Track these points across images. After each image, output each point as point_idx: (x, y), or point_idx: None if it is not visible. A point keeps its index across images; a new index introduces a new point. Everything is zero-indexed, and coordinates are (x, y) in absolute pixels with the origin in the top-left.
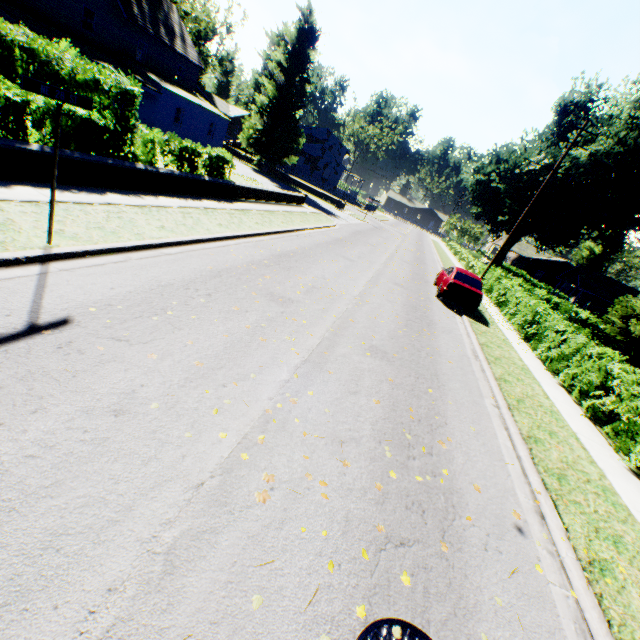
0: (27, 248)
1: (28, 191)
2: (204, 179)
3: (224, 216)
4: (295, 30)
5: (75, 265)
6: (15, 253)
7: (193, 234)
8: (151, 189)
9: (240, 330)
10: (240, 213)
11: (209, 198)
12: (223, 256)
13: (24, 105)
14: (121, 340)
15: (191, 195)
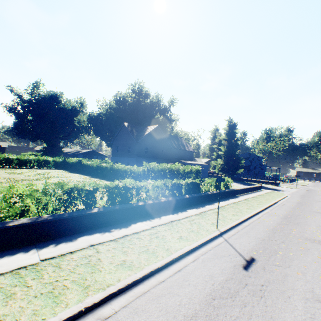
0: (214, 231)
1: (191, 211)
2: (226, 191)
3: (243, 204)
4: (227, 127)
5: (228, 235)
6: (214, 233)
7: (244, 215)
8: (212, 200)
9: (317, 259)
10: (246, 201)
11: (229, 198)
12: (264, 222)
13: (182, 184)
14: (278, 266)
15: (223, 198)
